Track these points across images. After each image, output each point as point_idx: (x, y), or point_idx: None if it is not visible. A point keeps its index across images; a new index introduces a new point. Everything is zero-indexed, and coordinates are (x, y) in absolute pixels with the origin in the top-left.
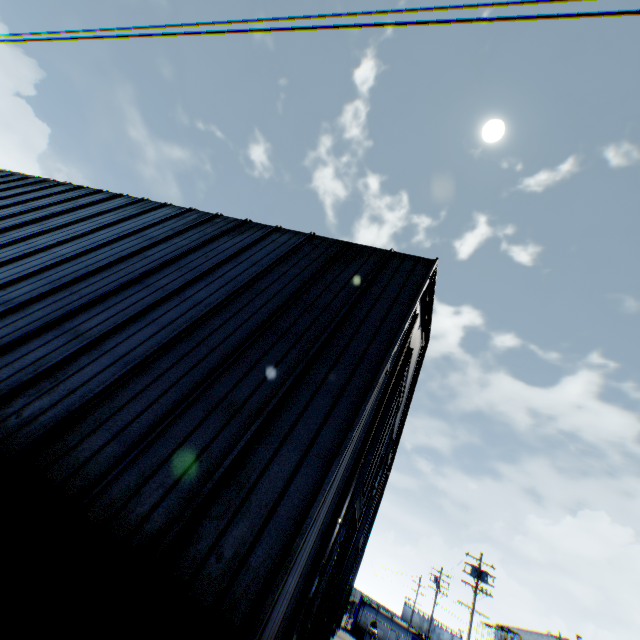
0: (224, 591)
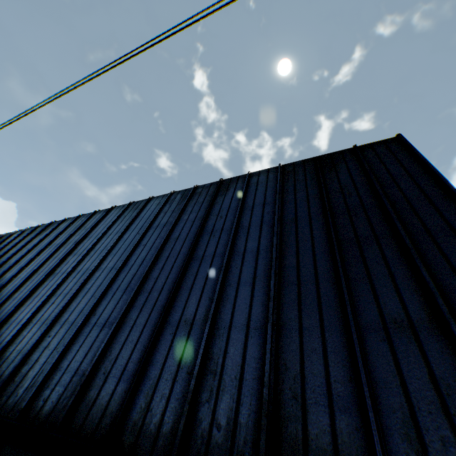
0: None
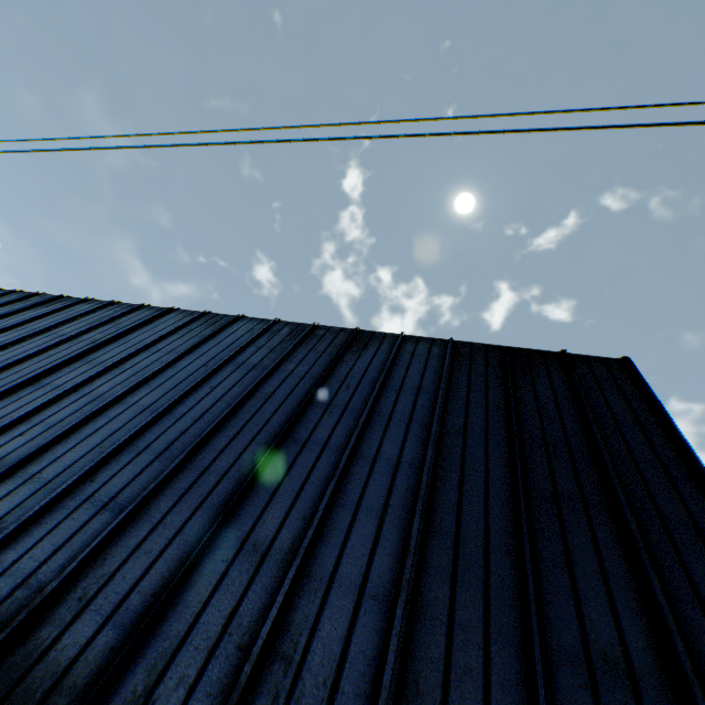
0: None
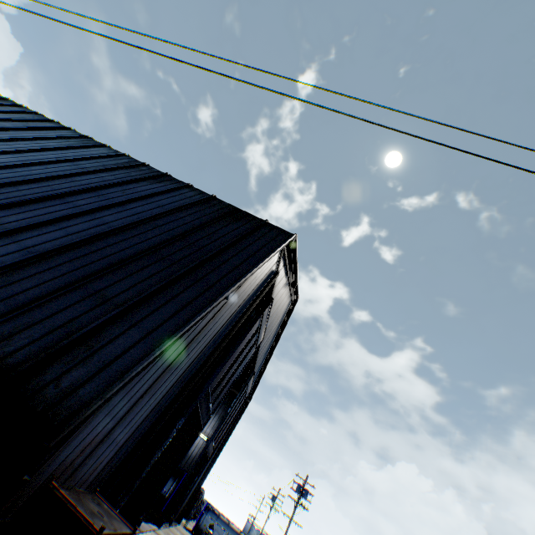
0: (53, 405)
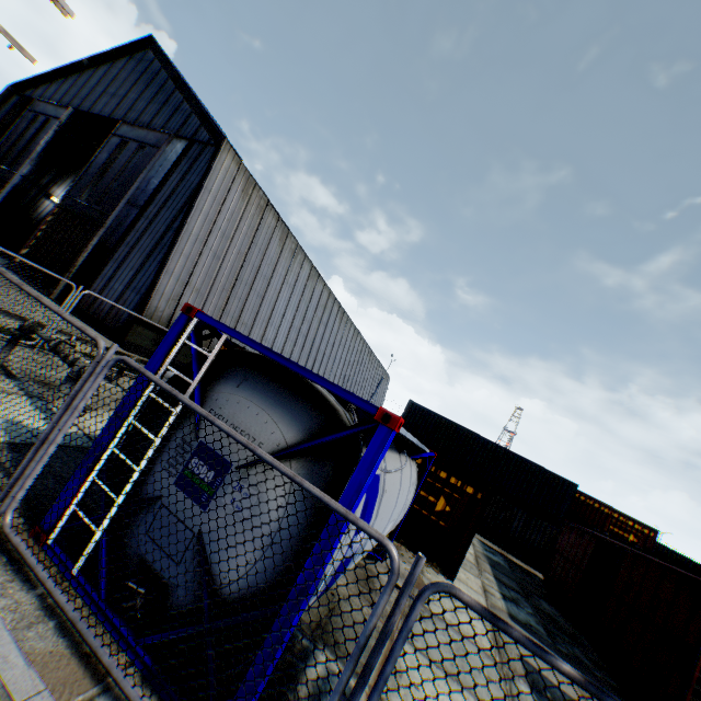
0: None
